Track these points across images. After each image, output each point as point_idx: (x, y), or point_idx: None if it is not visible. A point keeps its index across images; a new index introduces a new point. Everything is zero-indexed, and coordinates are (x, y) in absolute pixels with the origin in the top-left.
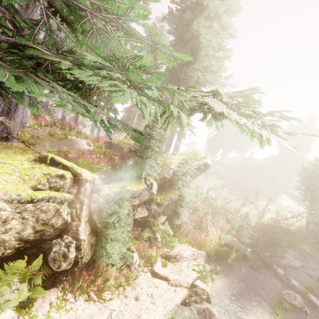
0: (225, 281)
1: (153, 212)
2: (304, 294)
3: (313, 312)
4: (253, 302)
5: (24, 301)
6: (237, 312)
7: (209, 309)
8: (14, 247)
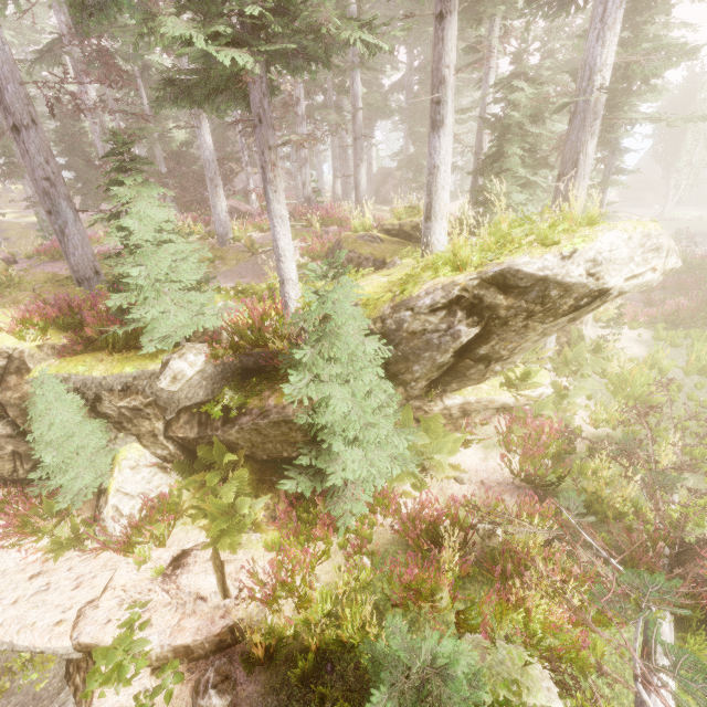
0: None
1: (210, 434)
2: None
3: None
4: None
5: None
6: None
7: None
8: None
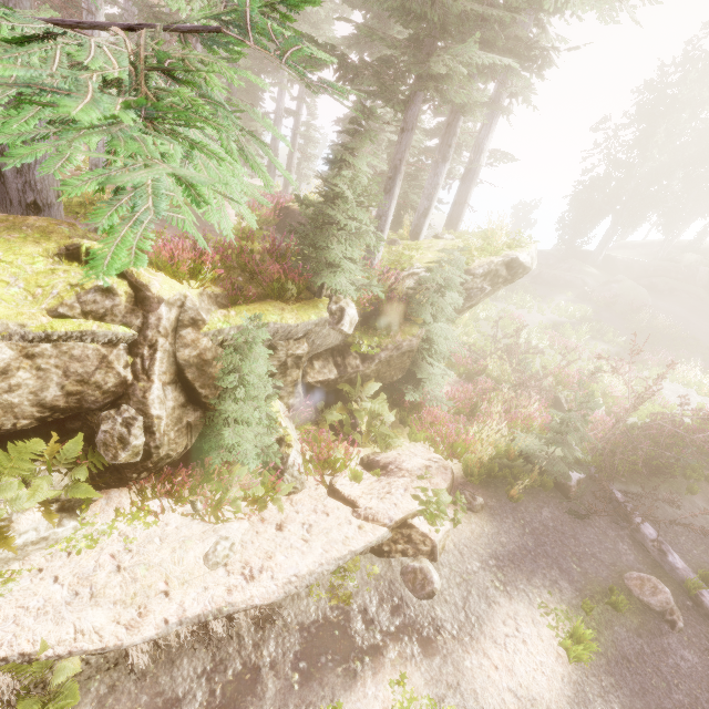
0: (486, 528)
1: (351, 372)
2: (690, 588)
3: (695, 626)
4: (539, 578)
5: (71, 500)
6: (489, 588)
7: (425, 571)
8: (32, 416)
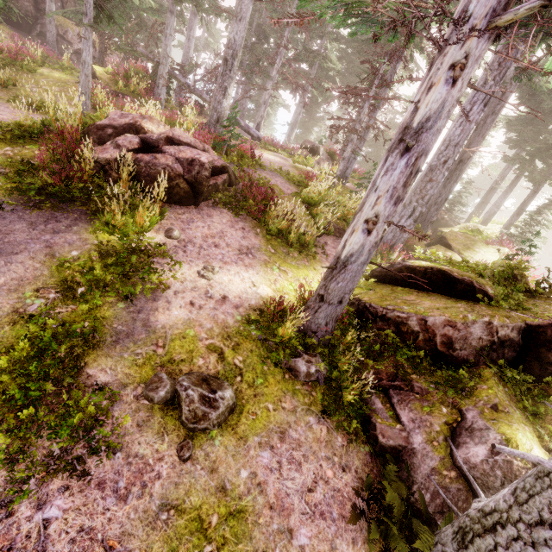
0: None
1: None
2: None
3: None
4: None
5: None
6: None
7: None
8: None
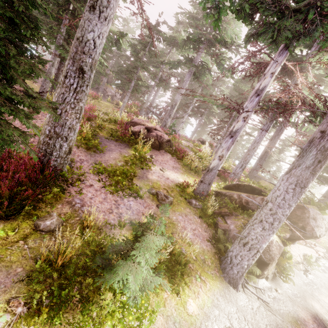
0: None
1: None
2: None
3: None
4: None
5: None
6: None
7: None
8: None
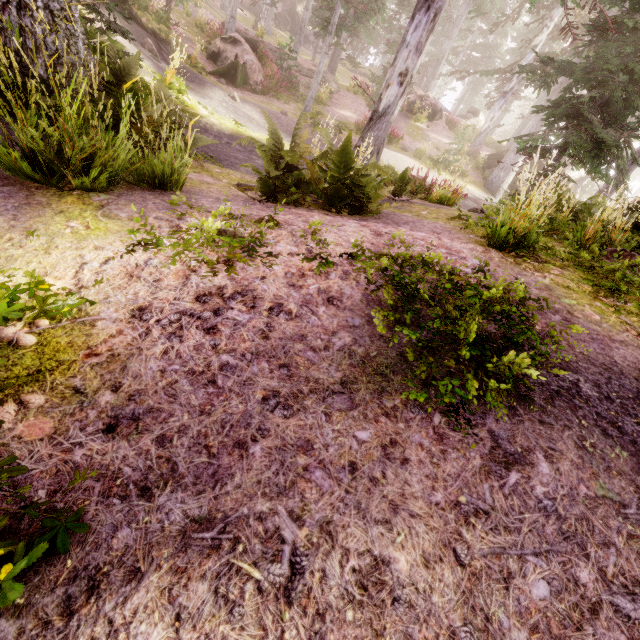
0: None
1: None
2: None
3: None
4: None
5: None
6: None
7: None
8: None
